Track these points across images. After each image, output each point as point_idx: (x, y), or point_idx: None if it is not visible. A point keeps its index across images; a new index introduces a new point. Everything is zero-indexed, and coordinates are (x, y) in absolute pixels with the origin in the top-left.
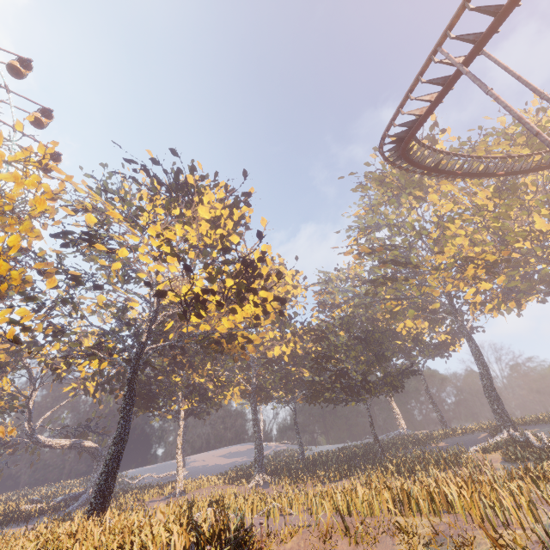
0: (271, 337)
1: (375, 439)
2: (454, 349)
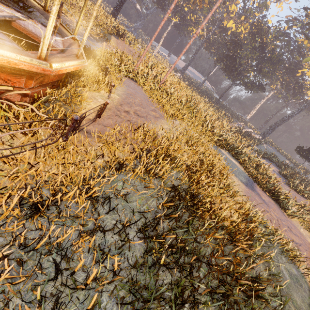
0: (232, 9)
1: (220, 97)
2: None
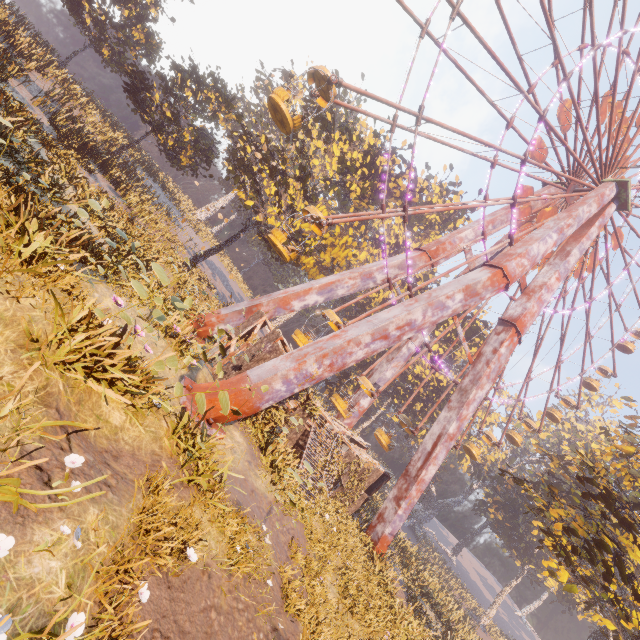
0: None
1: None
2: None
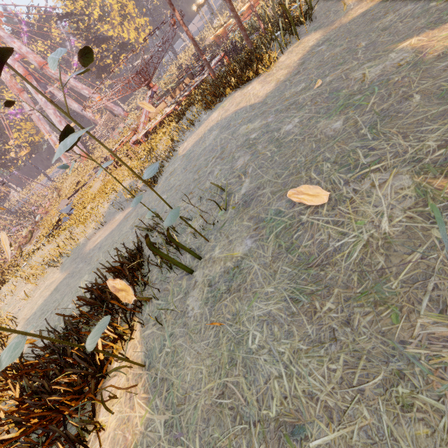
0: None
1: None
2: None
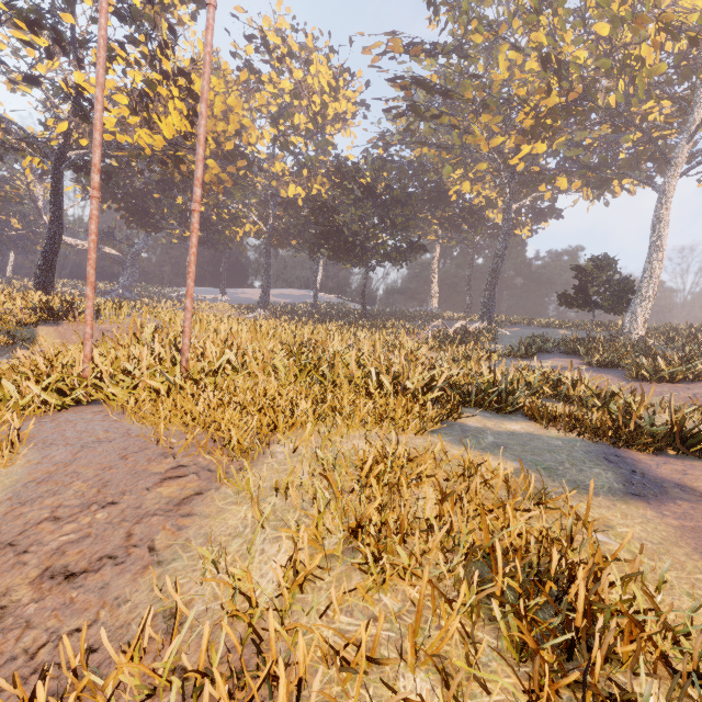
0: (279, 170)
1: (362, 303)
2: (514, 233)
